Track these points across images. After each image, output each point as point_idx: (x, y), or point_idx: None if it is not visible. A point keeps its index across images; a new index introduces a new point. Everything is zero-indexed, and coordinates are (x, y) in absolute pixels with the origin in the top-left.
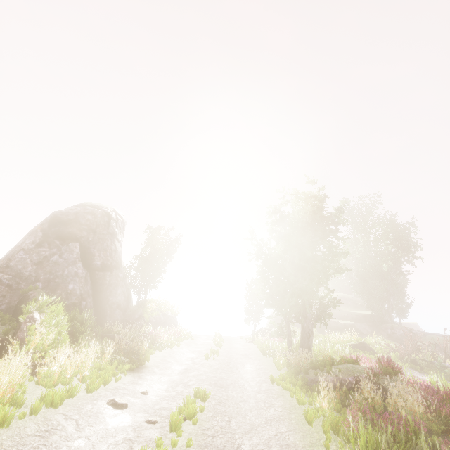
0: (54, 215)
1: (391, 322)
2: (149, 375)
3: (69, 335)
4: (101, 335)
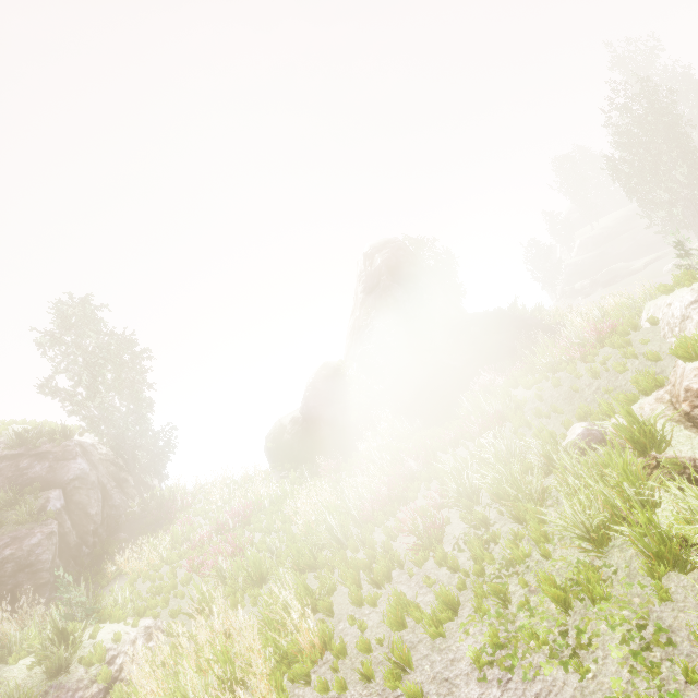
0: (386, 265)
1: None
2: None
3: None
4: None
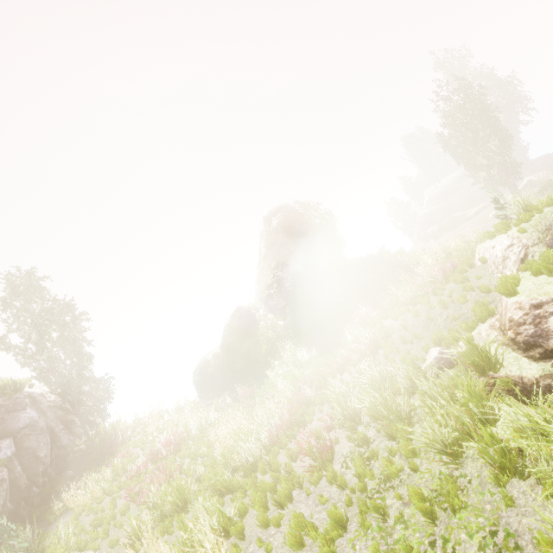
0: (281, 226)
1: (526, 161)
2: None
3: None
4: None
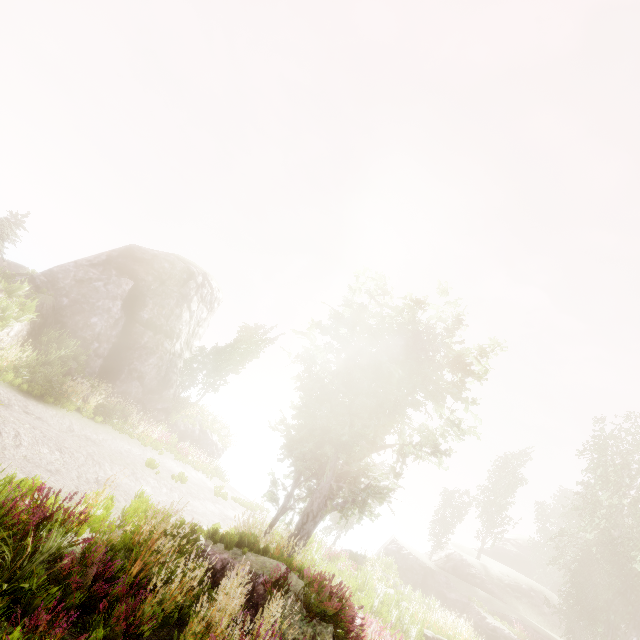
0: (130, 247)
1: None
2: (25, 403)
3: (38, 352)
4: (73, 376)
